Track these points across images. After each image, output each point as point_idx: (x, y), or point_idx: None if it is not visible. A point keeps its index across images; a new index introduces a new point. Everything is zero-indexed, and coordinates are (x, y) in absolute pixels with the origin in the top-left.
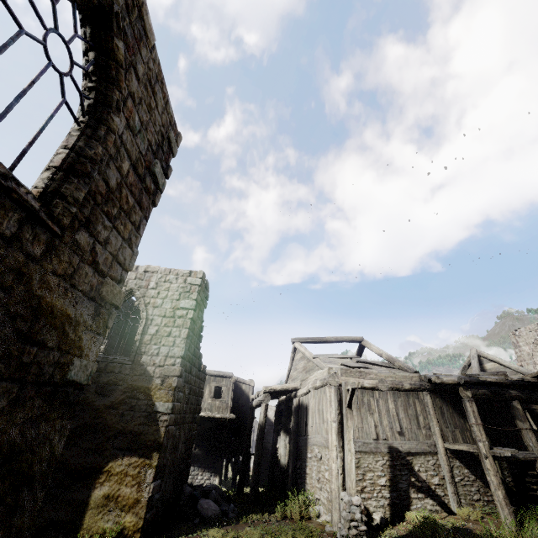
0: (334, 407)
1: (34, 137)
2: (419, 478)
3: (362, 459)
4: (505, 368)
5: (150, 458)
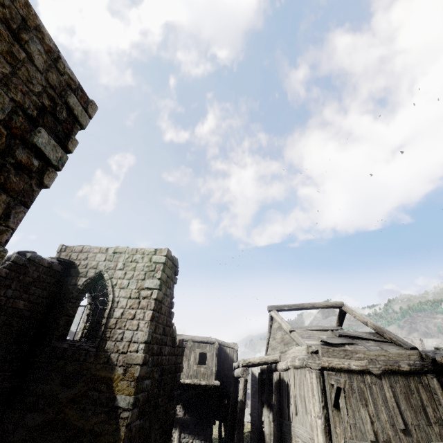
0: (318, 398)
1: None
2: None
3: None
4: None
5: None
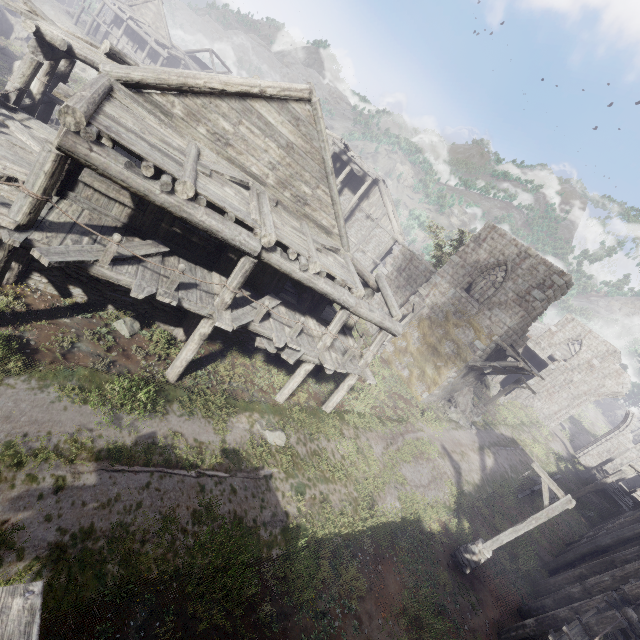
0: None
1: None
2: None
3: None
4: None
5: None
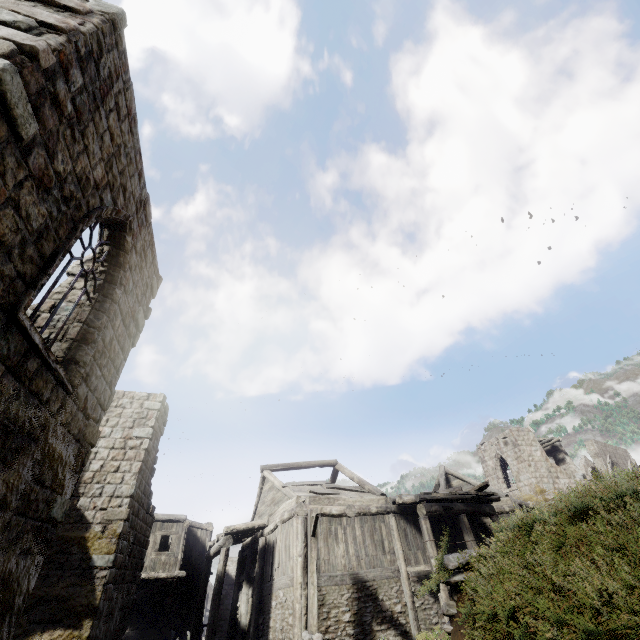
0: (301, 539)
1: (65, 322)
2: (383, 608)
3: (328, 595)
4: (467, 484)
5: (80, 628)
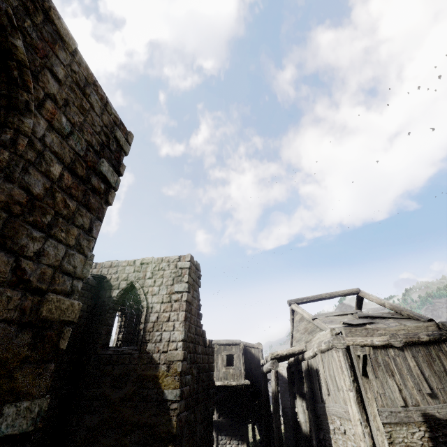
0: (347, 373)
1: None
2: None
3: (394, 432)
4: None
5: None
